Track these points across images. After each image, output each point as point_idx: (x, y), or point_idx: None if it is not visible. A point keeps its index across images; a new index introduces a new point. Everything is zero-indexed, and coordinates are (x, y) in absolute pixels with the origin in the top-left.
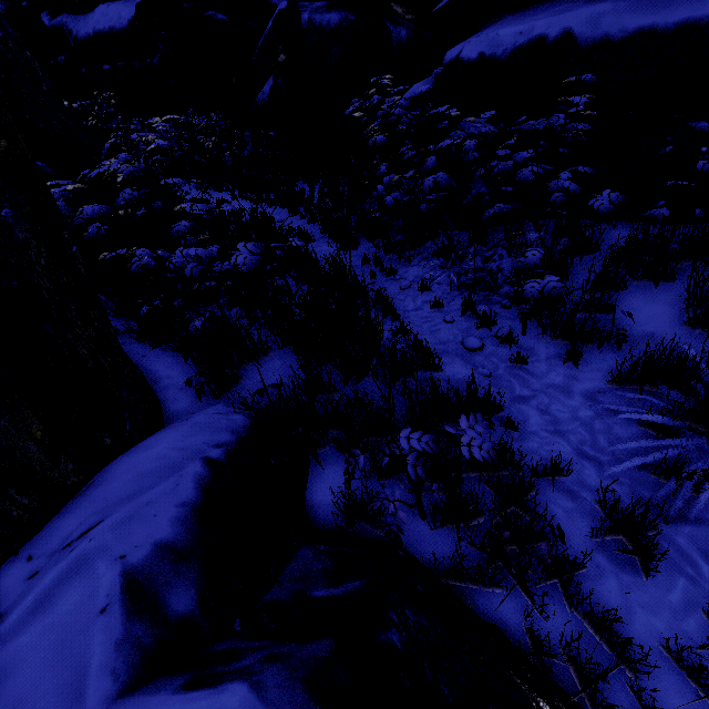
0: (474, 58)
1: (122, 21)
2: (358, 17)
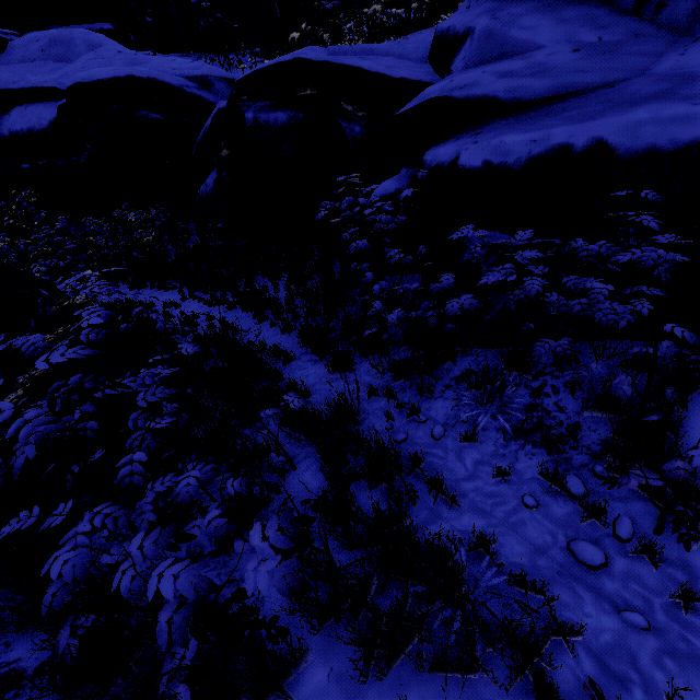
0: (478, 166)
1: (42, 122)
2: (307, 115)
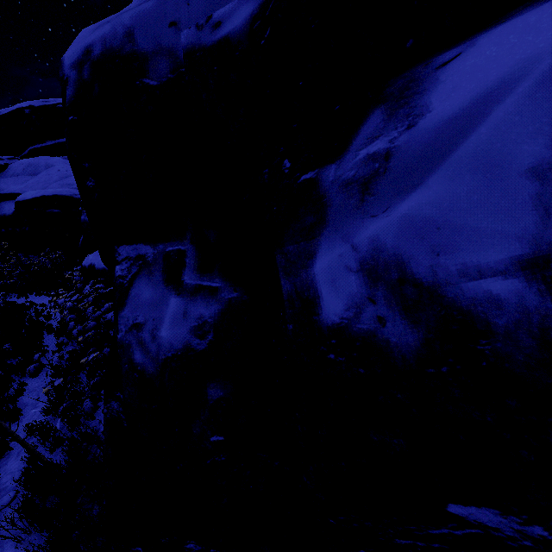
0: (84, 265)
1: (10, 211)
2: None
